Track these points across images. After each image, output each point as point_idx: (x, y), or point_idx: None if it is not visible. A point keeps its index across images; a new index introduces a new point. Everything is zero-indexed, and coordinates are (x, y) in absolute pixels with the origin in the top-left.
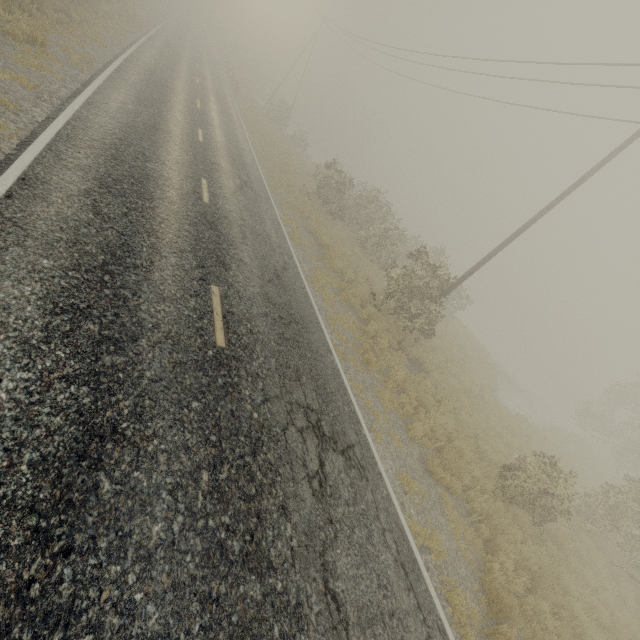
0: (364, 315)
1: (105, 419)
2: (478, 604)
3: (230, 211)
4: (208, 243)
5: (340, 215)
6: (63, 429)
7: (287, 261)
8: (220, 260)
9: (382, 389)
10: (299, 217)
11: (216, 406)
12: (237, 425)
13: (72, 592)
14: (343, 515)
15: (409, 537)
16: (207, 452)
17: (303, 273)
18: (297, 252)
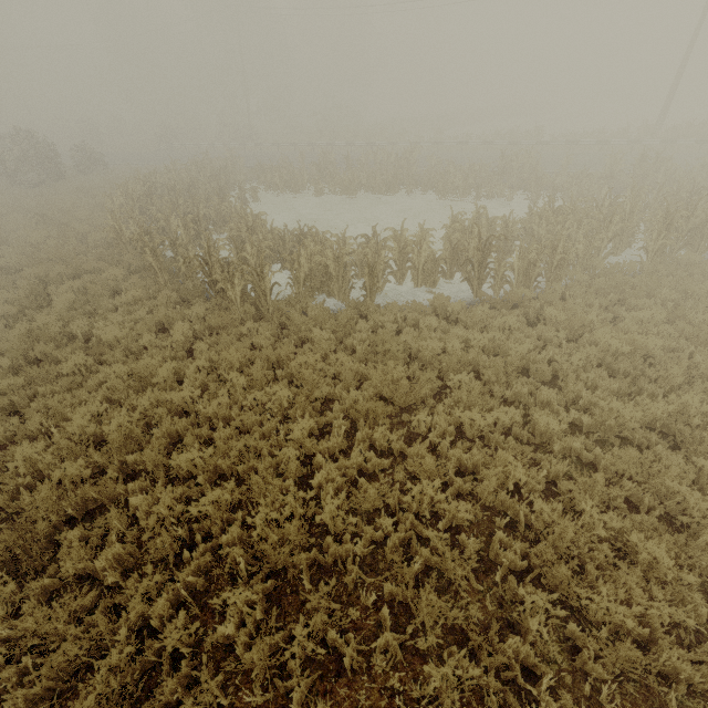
0: None
1: None
2: None
3: None
4: None
5: None
6: None
7: None
8: None
9: None
10: None
11: None
12: None
13: None
14: None
15: None
16: None
17: None
18: None
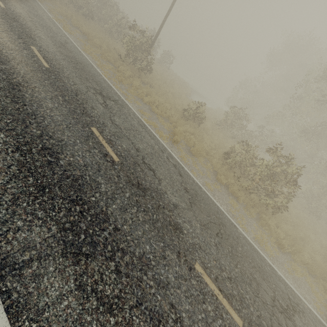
0: (117, 65)
1: (14, 81)
2: (170, 137)
3: (20, 13)
4: (17, 28)
5: (91, 16)
6: (1, 82)
7: (66, 40)
8: (29, 36)
9: (129, 89)
10: (65, 19)
11: (55, 83)
12: (66, 89)
13: (32, 111)
14: (116, 113)
15: (143, 121)
16: (58, 93)
17: (78, 46)
18: (71, 37)
